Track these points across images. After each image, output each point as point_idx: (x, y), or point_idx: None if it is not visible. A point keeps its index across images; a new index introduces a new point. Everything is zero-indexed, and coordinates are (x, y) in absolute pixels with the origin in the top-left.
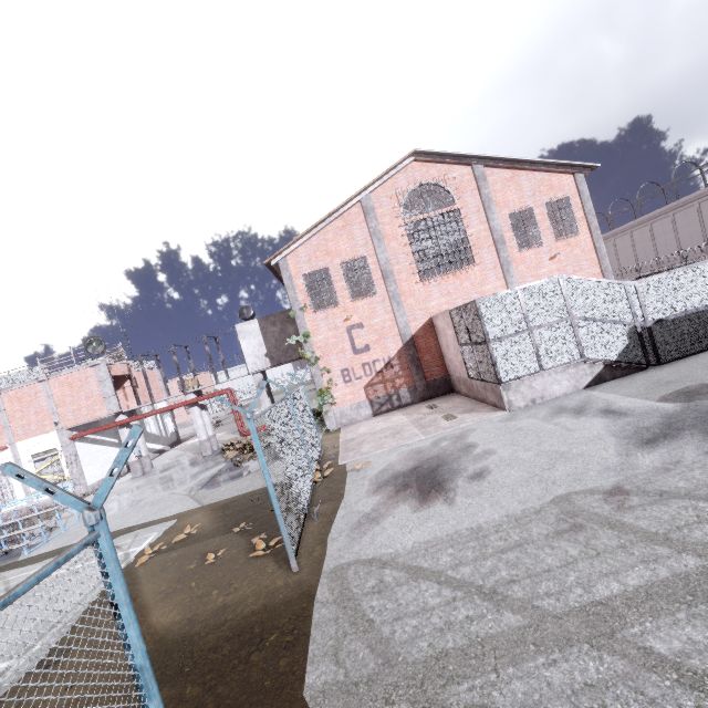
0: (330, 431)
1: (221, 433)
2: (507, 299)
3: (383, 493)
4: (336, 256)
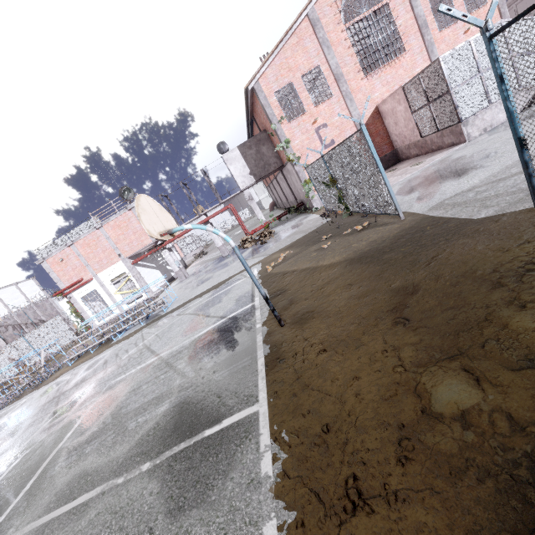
0: (317, 211)
1: (216, 251)
2: (462, 51)
3: (418, 190)
4: (297, 70)
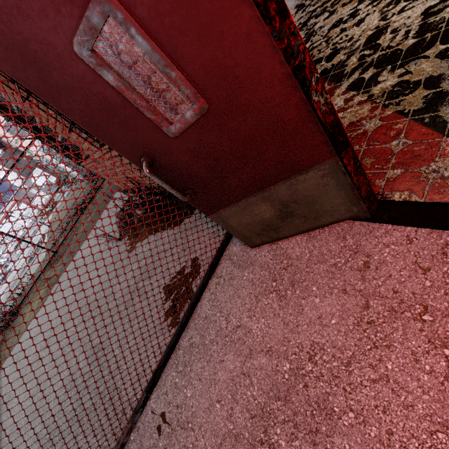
0: None
1: (30, 233)
2: None
3: None
4: None
